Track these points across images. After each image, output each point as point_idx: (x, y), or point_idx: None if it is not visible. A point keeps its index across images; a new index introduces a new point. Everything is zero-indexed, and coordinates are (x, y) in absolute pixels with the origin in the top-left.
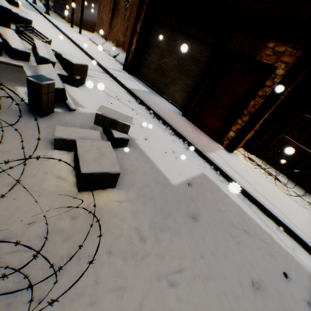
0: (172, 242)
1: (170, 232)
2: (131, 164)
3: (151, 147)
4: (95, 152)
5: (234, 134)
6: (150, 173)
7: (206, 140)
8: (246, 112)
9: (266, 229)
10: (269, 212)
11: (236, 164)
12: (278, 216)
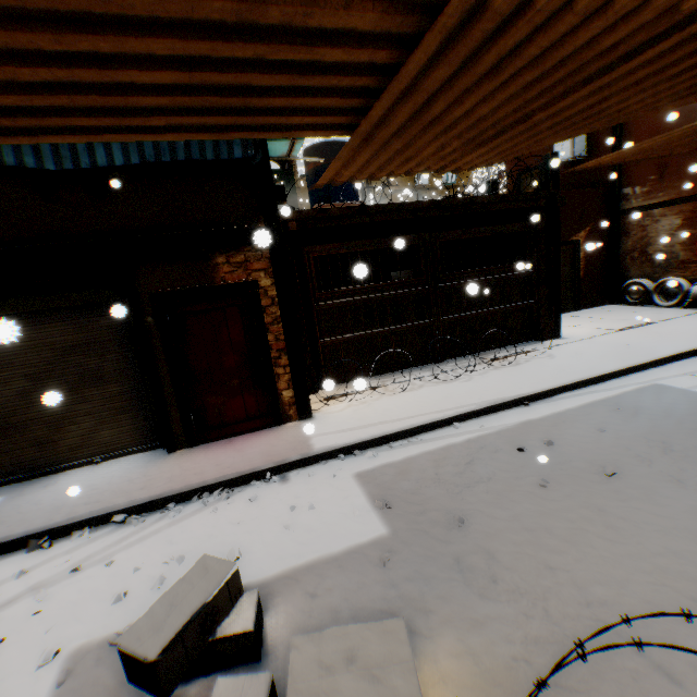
0: (515, 568)
1: (495, 566)
2: (331, 610)
3: (272, 552)
4: (345, 678)
5: (292, 391)
6: (359, 571)
7: (271, 438)
8: (277, 353)
9: (458, 439)
10: (434, 422)
11: (343, 421)
12: (443, 417)
